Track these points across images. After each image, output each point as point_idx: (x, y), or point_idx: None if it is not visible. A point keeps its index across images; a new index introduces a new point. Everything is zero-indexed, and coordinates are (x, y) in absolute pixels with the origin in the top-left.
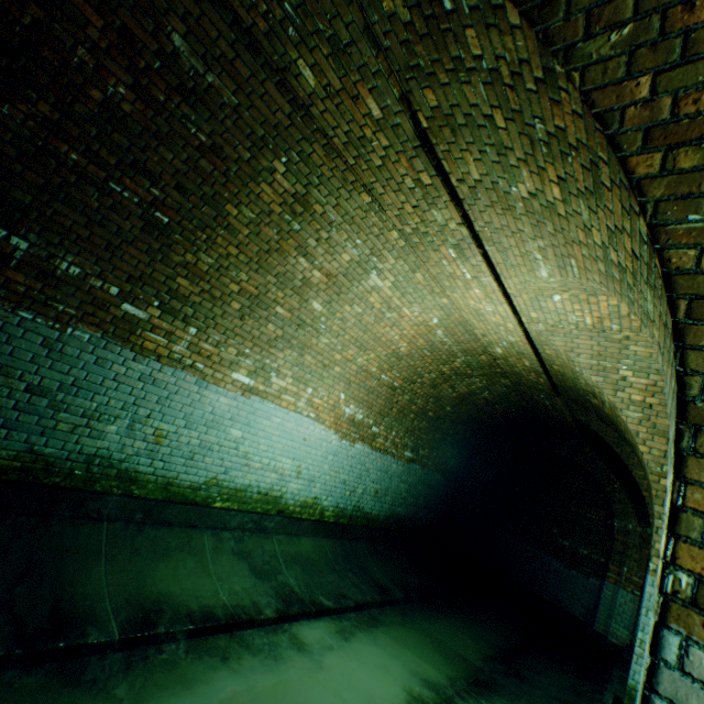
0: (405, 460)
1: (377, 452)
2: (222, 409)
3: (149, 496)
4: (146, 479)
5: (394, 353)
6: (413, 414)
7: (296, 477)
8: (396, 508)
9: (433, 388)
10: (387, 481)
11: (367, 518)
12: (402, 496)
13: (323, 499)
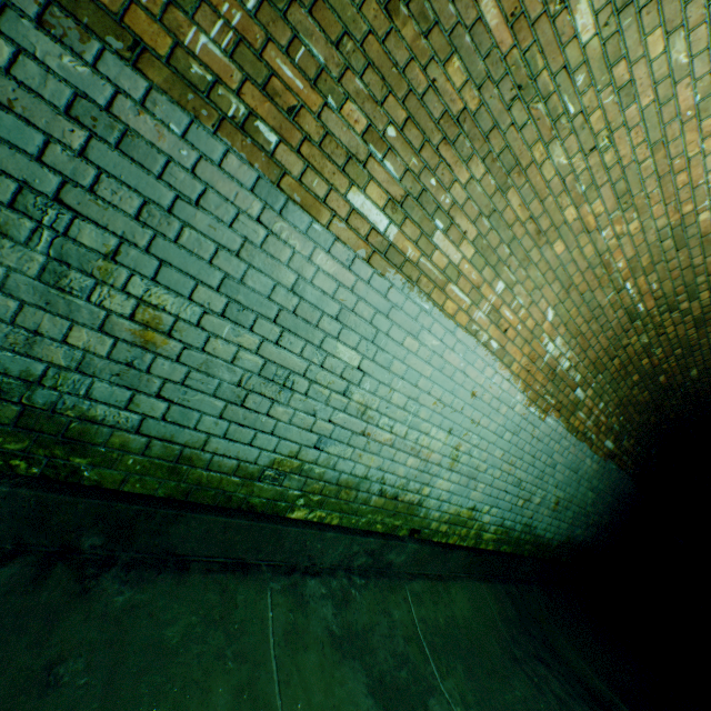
0: (602, 454)
1: (572, 436)
2: (319, 287)
3: (126, 488)
4: (117, 441)
5: (677, 227)
6: (636, 374)
7: (448, 469)
8: (574, 530)
9: (695, 328)
10: (573, 486)
11: (537, 544)
12: (584, 511)
13: (484, 512)
